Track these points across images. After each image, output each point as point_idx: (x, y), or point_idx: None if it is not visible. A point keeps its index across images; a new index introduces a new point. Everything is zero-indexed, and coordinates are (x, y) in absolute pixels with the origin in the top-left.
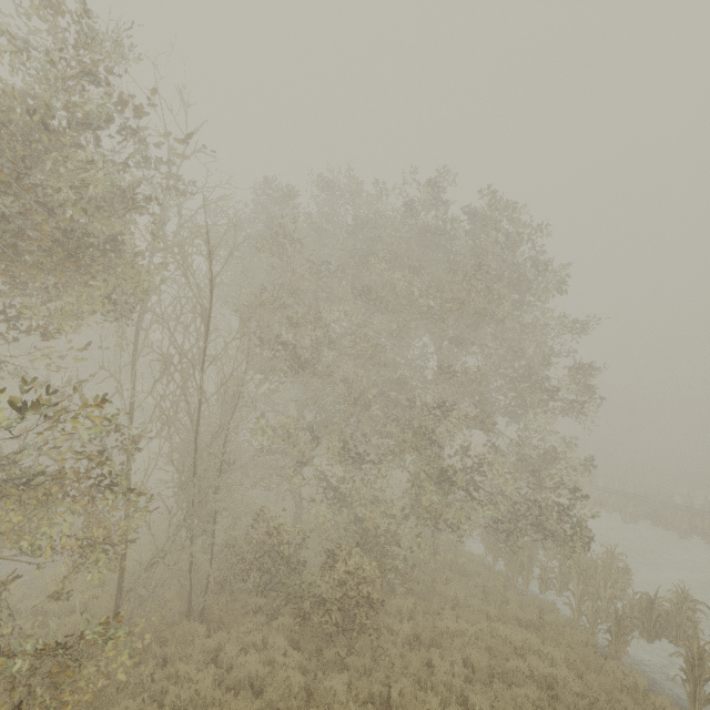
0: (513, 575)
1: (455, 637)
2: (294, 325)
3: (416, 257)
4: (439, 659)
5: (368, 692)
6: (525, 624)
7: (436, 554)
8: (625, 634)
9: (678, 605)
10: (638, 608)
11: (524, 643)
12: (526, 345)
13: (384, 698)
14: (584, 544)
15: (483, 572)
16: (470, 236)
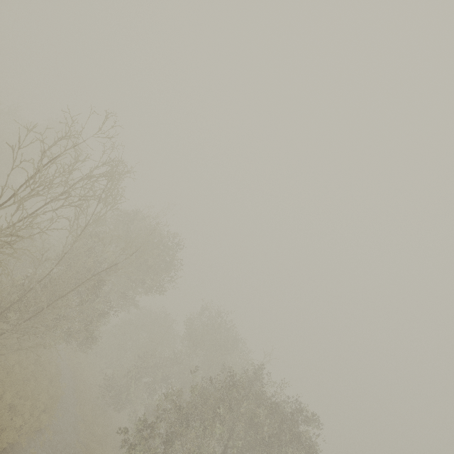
0: None
1: None
2: None
3: None
4: None
5: None
6: None
7: None
8: None
9: None
10: None
11: None
12: None
13: None
14: None
15: None
16: None
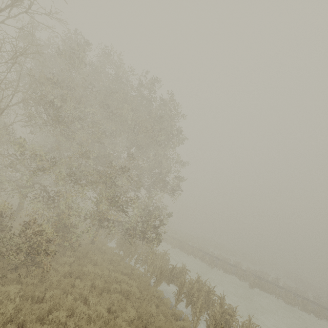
0: (125, 257)
1: (91, 273)
2: (63, 101)
3: (135, 106)
4: (79, 282)
5: (31, 295)
6: (124, 274)
7: (93, 244)
8: (161, 278)
9: (181, 270)
10: (168, 271)
11: (121, 280)
12: (163, 162)
13: (40, 299)
14: (158, 242)
15: (112, 254)
16: (159, 107)
